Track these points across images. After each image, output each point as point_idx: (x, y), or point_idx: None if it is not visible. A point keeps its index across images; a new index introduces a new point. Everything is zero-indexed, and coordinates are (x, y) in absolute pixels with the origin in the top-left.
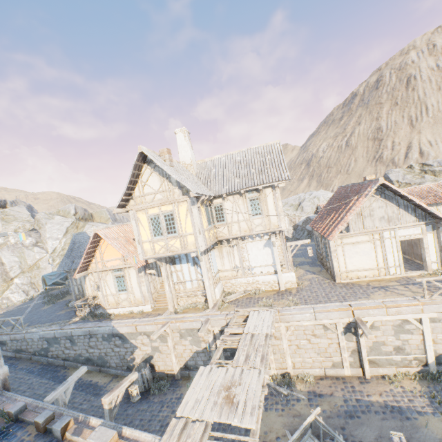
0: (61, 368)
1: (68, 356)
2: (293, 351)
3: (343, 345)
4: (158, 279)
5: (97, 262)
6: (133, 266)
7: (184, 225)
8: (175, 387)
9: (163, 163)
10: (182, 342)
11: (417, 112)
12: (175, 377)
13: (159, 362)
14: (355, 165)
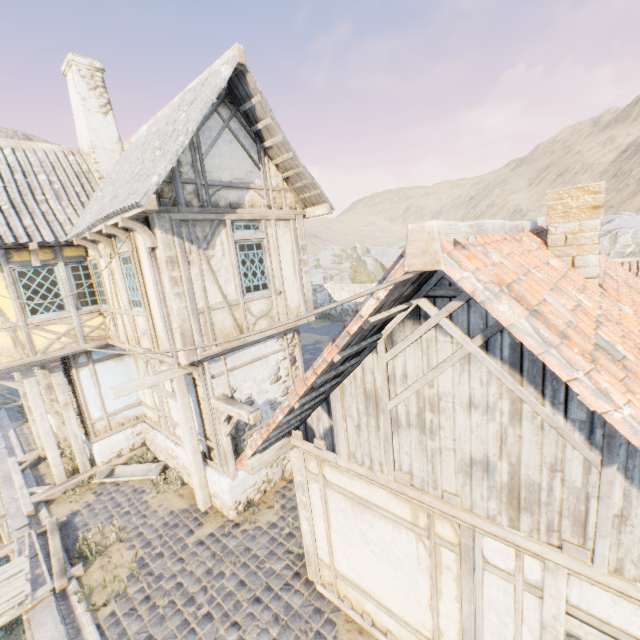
0: None
1: None
2: None
3: None
4: None
5: None
6: None
7: None
8: None
9: None
10: None
11: None
12: None
13: None
14: None
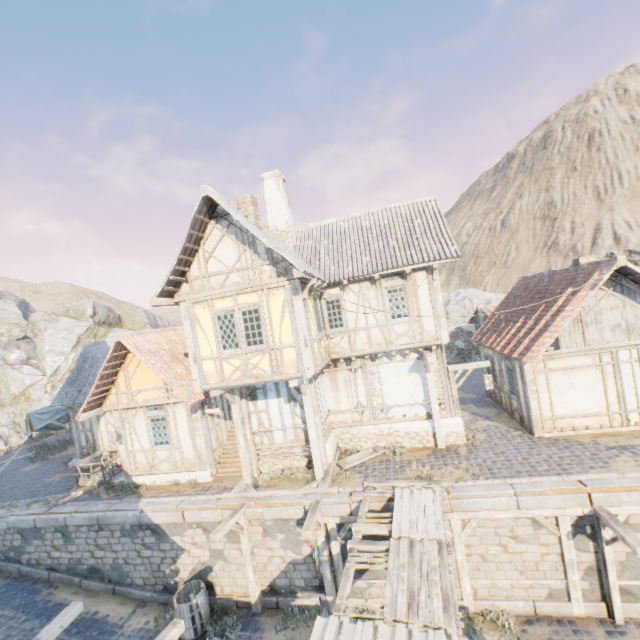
0: (42, 585)
1: (57, 562)
2: (475, 565)
3: (571, 558)
4: (224, 424)
5: (119, 393)
6: (183, 402)
7: (278, 330)
8: (251, 630)
9: (244, 219)
10: (267, 542)
11: (606, 181)
12: (251, 608)
13: (222, 578)
14: (517, 254)
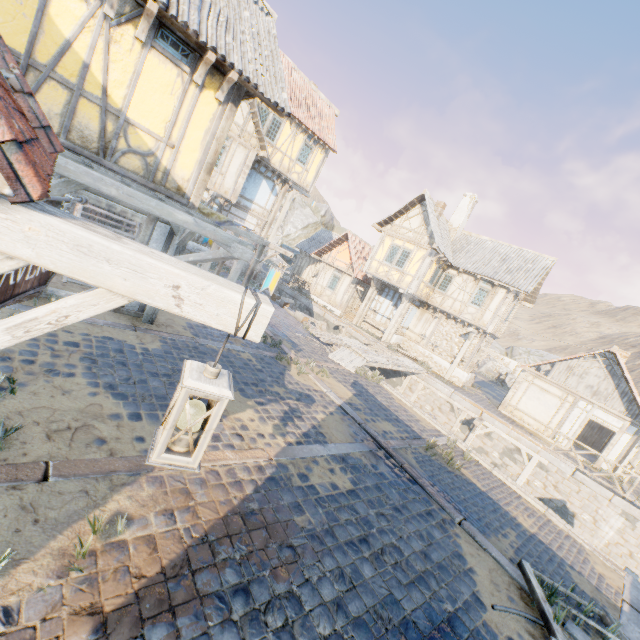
0: None
1: None
2: None
3: (454, 430)
4: (358, 301)
5: (330, 256)
6: (353, 274)
7: (411, 266)
8: None
9: (432, 212)
10: None
11: None
12: None
13: None
14: None
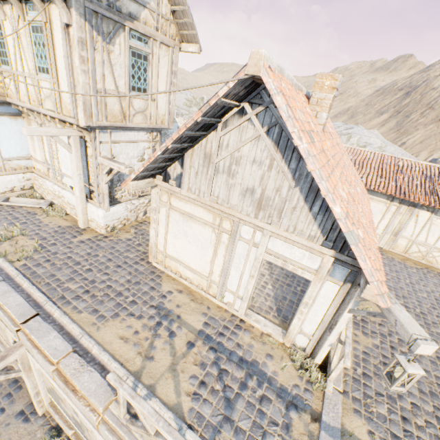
0: None
1: None
2: None
3: None
4: None
5: None
6: None
7: None
8: None
9: None
10: None
11: None
12: None
13: None
14: None
